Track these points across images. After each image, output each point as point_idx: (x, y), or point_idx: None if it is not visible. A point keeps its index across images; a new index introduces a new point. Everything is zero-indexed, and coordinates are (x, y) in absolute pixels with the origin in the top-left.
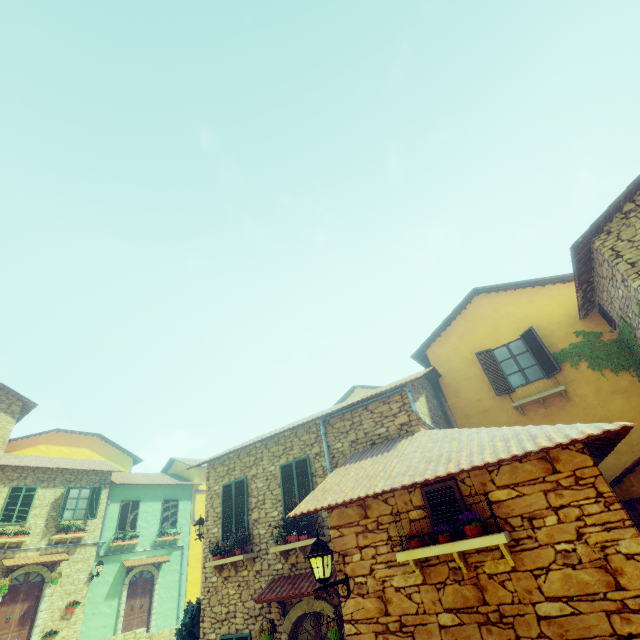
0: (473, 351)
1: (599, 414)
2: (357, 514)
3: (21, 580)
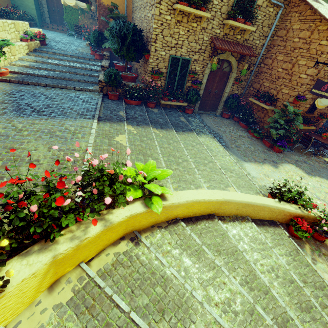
0: None
1: None
2: None
3: None
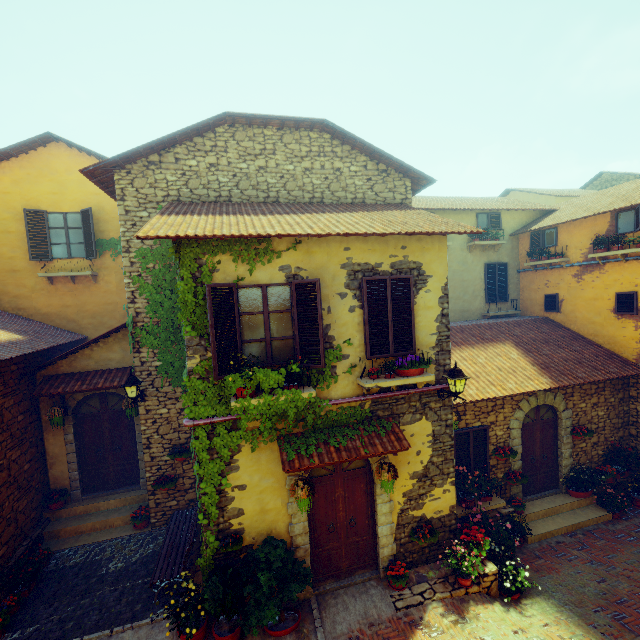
0: (26, 205)
1: (113, 299)
2: None
3: None
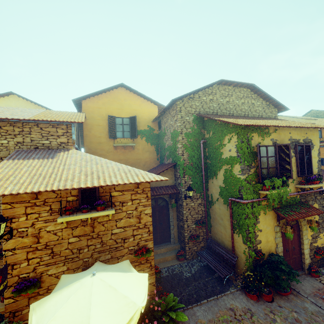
0: (107, 113)
1: (140, 157)
2: (29, 197)
3: None
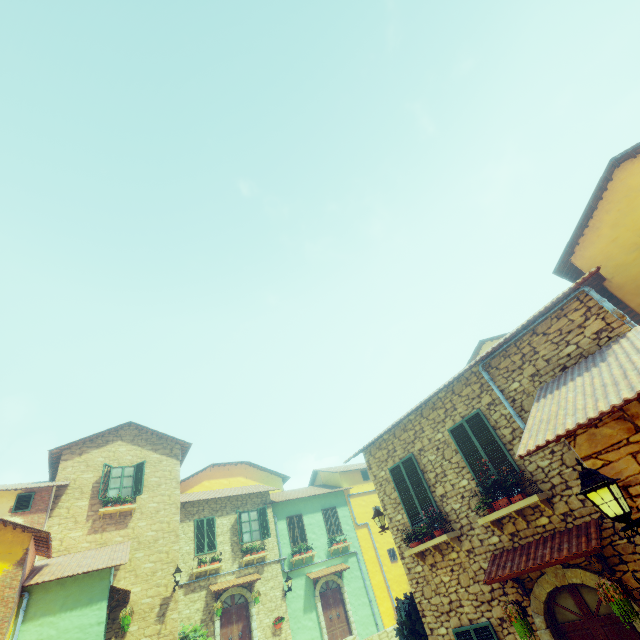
0: None
1: None
2: (620, 430)
3: (229, 603)
